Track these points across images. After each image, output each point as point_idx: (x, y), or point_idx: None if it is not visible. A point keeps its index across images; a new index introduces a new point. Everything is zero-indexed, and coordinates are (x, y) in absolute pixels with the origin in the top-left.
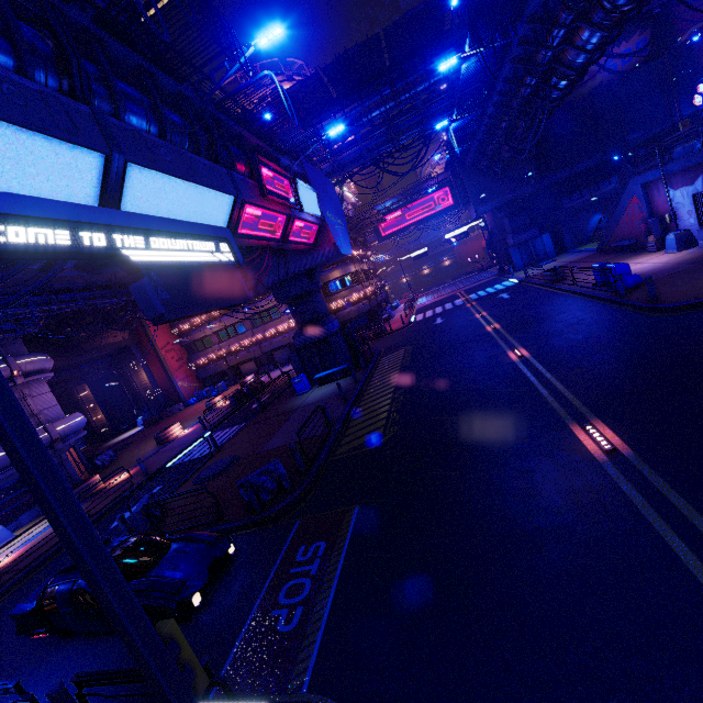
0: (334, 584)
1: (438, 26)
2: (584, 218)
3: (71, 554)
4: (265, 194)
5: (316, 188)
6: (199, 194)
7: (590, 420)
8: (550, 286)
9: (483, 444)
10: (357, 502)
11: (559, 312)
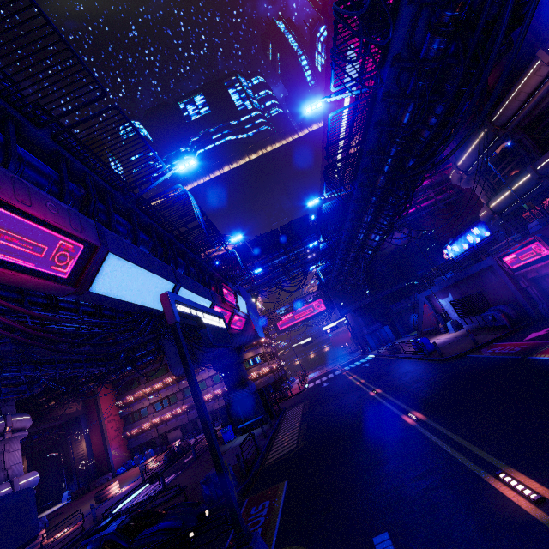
0: (279, 512)
1: (306, 226)
2: (406, 316)
3: (200, 414)
4: (224, 301)
5: (244, 298)
6: (199, 300)
7: (410, 411)
8: (392, 355)
9: (358, 434)
10: (286, 479)
11: (397, 368)
